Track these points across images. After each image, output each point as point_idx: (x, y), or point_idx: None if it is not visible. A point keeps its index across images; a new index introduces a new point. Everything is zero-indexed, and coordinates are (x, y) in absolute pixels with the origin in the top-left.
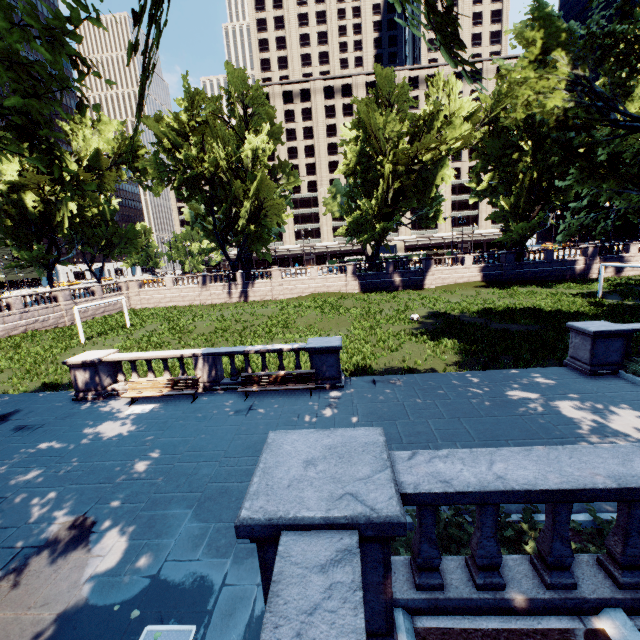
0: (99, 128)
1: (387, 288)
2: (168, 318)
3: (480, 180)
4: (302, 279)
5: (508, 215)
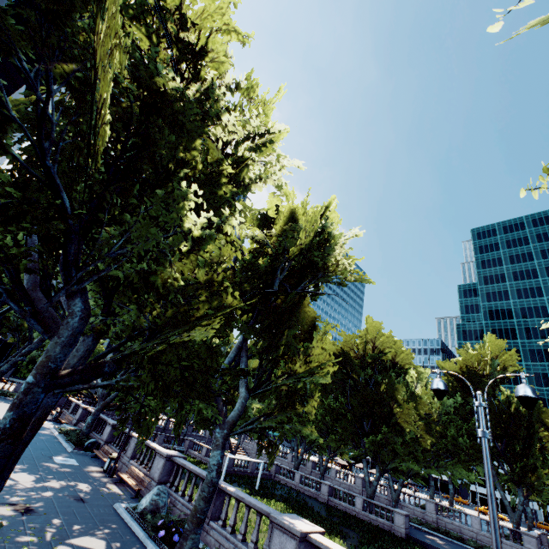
0: None
1: None
2: None
3: None
4: None
5: None
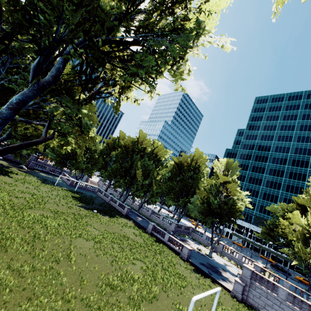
0: None
1: None
2: None
3: None
4: None
5: None
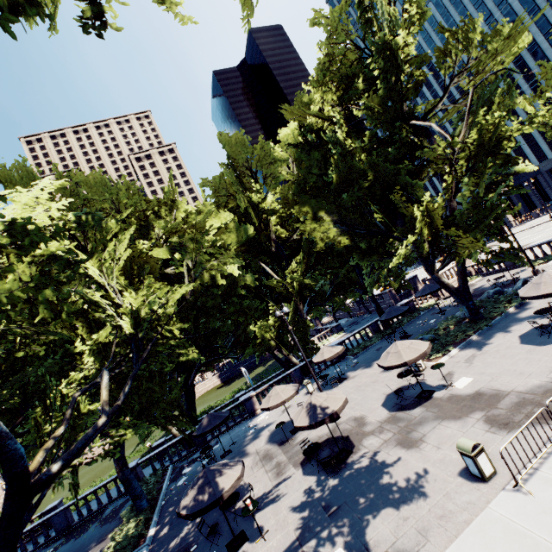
0: None
1: None
2: None
3: None
4: None
5: None
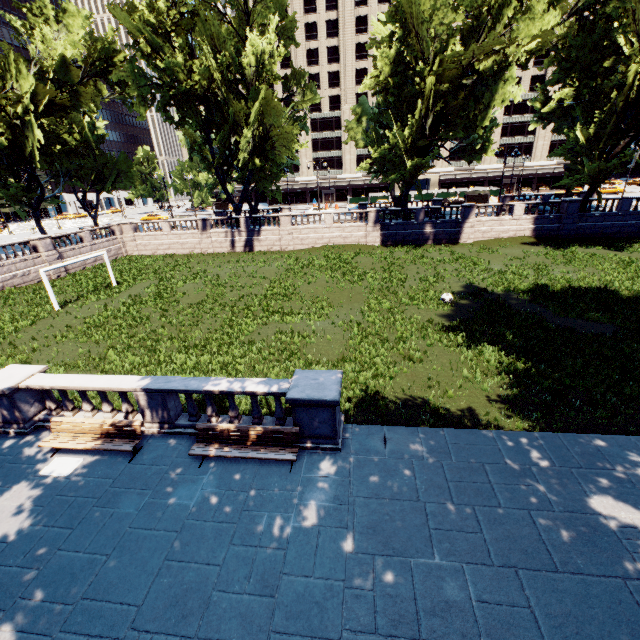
0: (65, 24)
1: (414, 241)
2: (160, 275)
3: (548, 97)
4: (315, 227)
5: (583, 151)
